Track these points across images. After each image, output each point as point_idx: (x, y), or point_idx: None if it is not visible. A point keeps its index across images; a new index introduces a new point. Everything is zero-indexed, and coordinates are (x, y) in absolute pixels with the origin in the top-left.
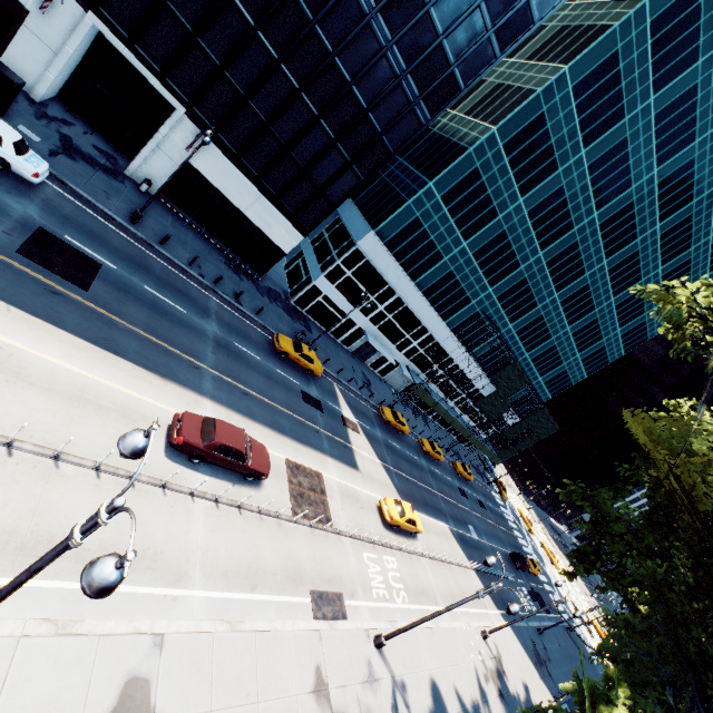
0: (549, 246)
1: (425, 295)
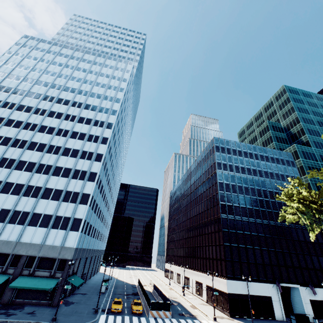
0: None
1: None
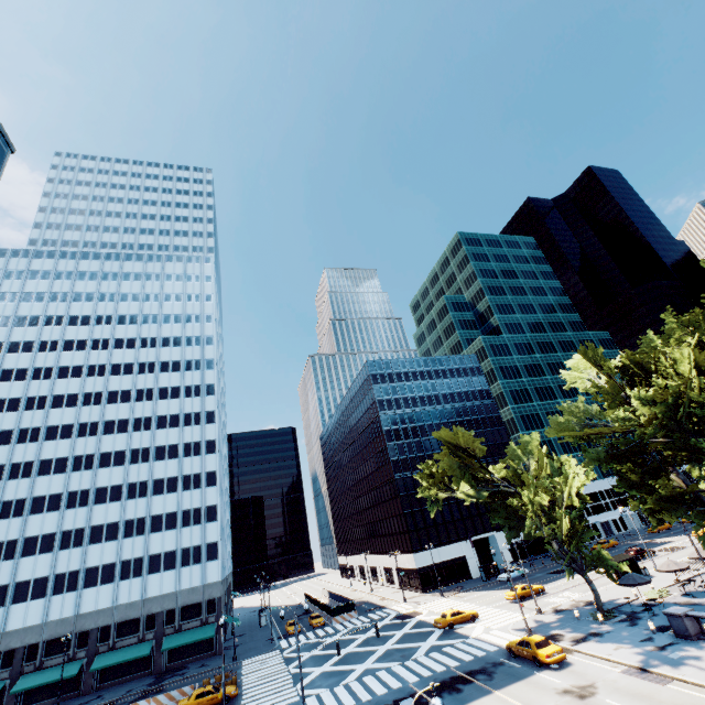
0: None
1: None
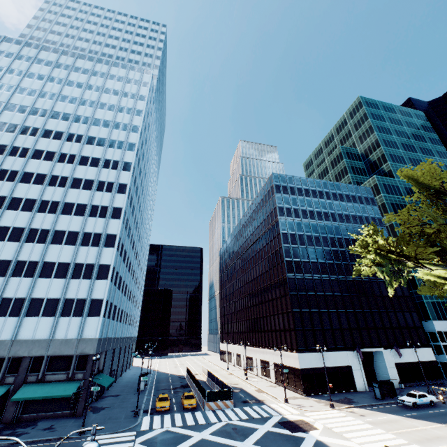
0: None
1: None
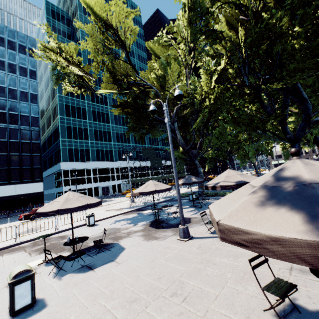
0: (110, 121)
1: (98, 161)
